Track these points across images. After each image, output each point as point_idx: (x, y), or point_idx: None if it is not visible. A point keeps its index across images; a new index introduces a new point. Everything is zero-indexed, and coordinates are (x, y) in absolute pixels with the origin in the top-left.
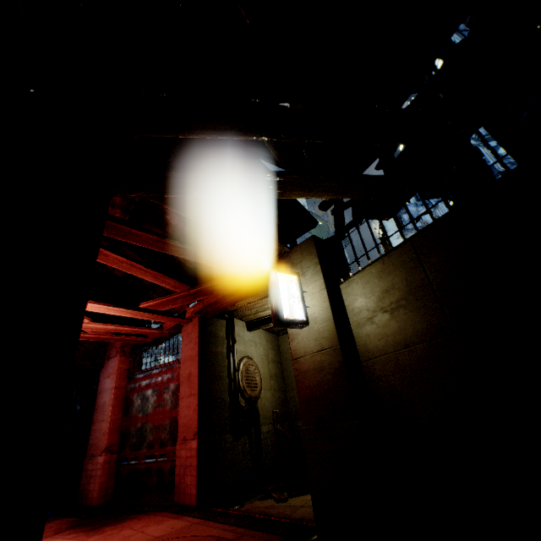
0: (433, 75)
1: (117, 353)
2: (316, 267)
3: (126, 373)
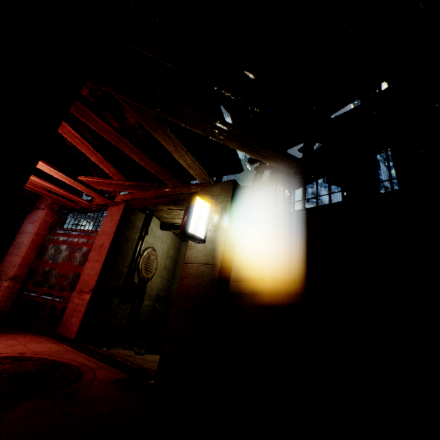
0: (376, 93)
1: (46, 207)
2: (227, 204)
3: (49, 225)
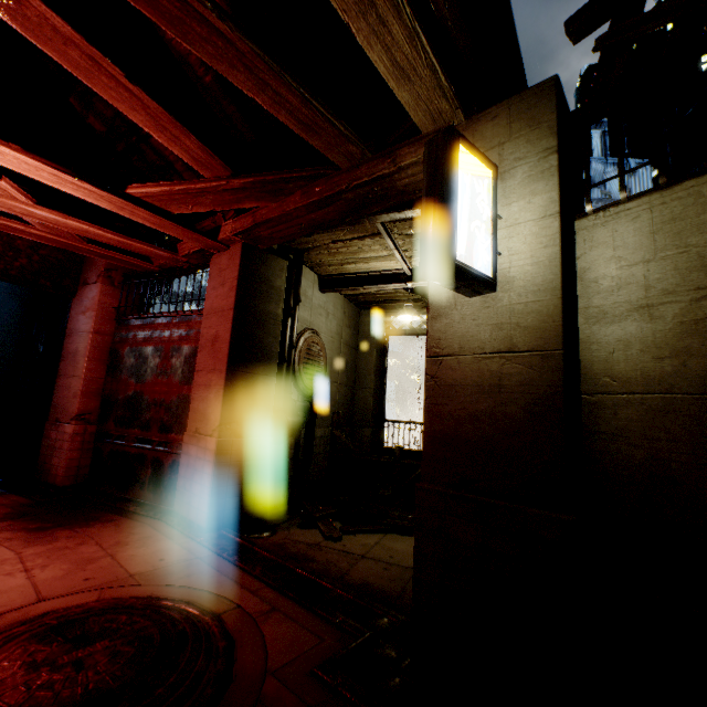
0: None
1: (99, 279)
2: (545, 160)
3: (114, 313)
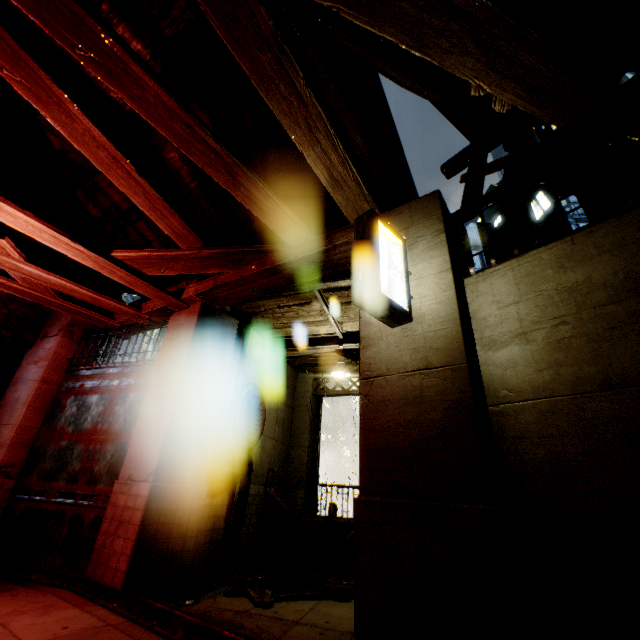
0: (542, 130)
1: (60, 332)
2: (437, 237)
3: (66, 364)
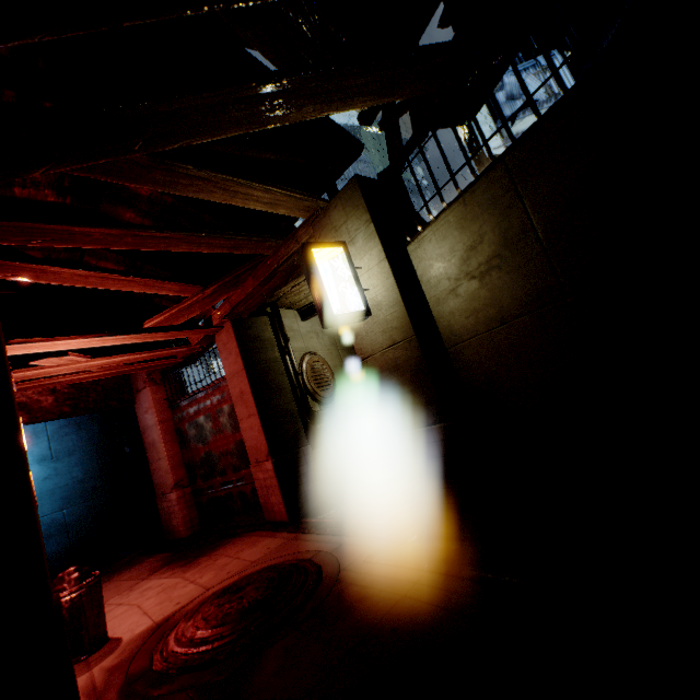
0: None
1: (146, 384)
2: (368, 228)
3: (166, 403)
